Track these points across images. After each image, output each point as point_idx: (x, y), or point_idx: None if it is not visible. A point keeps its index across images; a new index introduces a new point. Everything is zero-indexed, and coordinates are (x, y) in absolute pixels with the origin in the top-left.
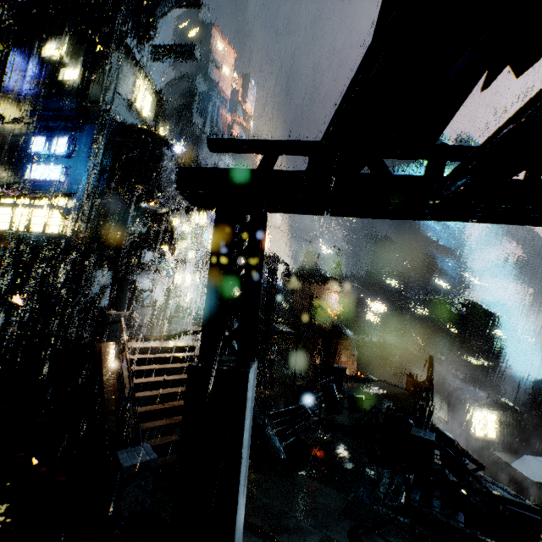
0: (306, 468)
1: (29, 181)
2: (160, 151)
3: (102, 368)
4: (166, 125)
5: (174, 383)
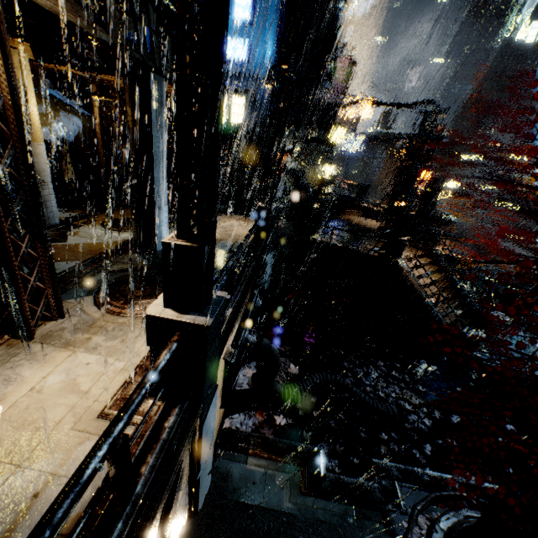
0: (515, 336)
1: None
2: (341, 8)
3: (407, 279)
4: None
5: (429, 284)
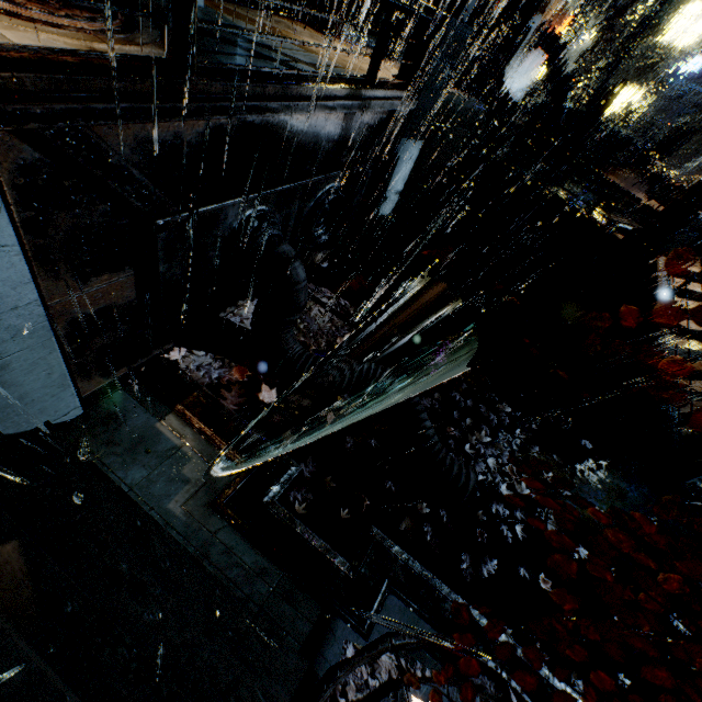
0: None
1: None
2: None
3: (654, 299)
4: None
5: (692, 334)
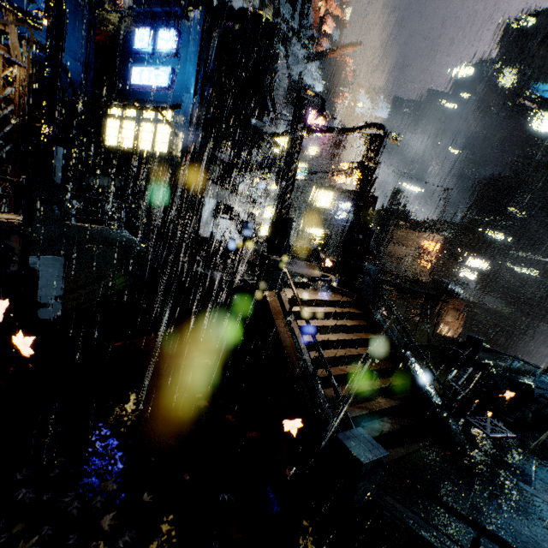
0: (507, 471)
1: (135, 87)
2: (276, 47)
3: (273, 322)
4: (271, 11)
5: (336, 344)
